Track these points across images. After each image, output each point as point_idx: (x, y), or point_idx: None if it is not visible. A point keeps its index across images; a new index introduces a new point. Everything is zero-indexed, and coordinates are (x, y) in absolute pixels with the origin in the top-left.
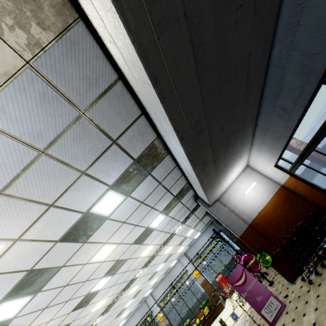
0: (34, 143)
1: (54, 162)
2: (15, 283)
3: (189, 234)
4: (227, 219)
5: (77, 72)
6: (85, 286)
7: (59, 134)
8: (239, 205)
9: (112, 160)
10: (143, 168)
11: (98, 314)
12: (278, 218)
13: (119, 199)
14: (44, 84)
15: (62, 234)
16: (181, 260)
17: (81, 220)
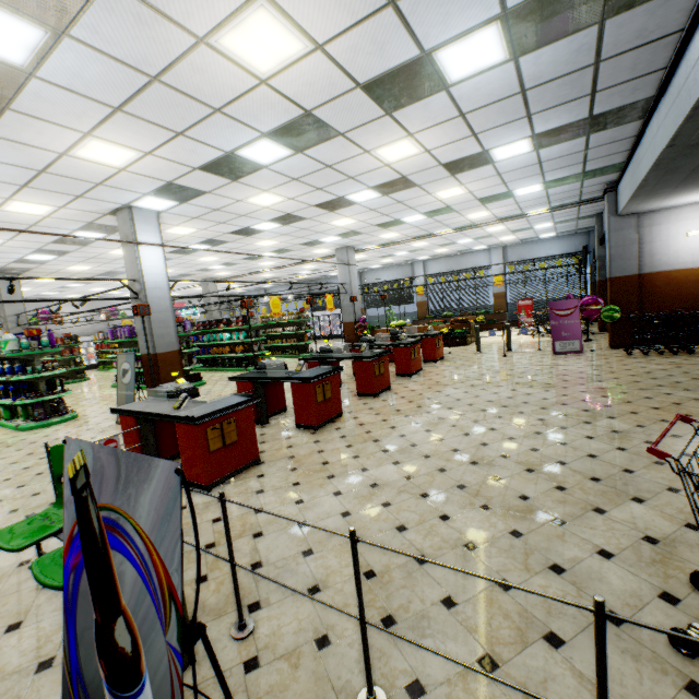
0: (527, 83)
1: (520, 101)
2: (388, 180)
3: (540, 227)
4: (620, 248)
5: (639, 26)
6: (405, 212)
7: (553, 79)
8: (660, 242)
9: (567, 110)
10: (589, 127)
11: (378, 243)
12: (688, 293)
13: (525, 150)
14: (593, 37)
15: (450, 161)
16: (491, 251)
17: (474, 156)
